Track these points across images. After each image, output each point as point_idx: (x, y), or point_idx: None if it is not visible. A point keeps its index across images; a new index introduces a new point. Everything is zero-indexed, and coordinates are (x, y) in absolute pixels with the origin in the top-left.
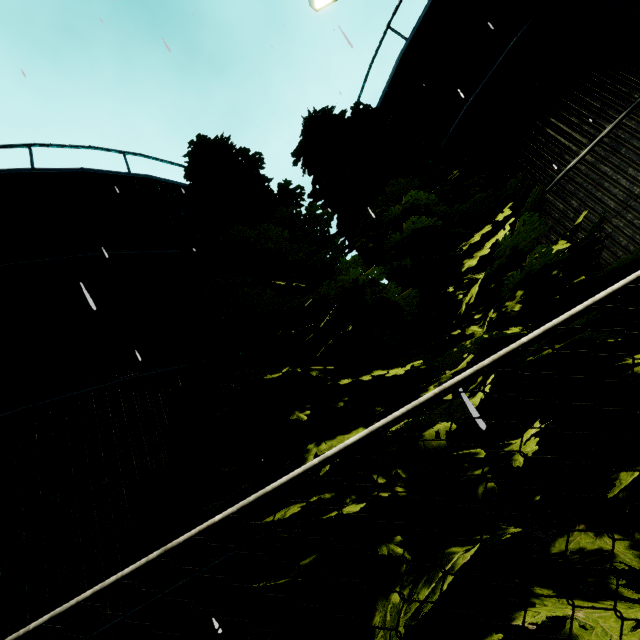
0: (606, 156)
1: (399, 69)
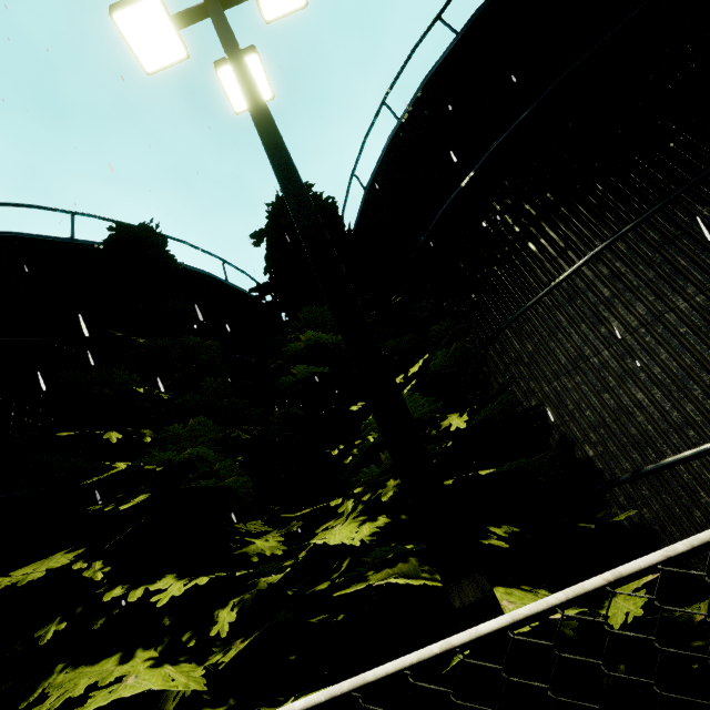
0: (562, 303)
1: (389, 151)
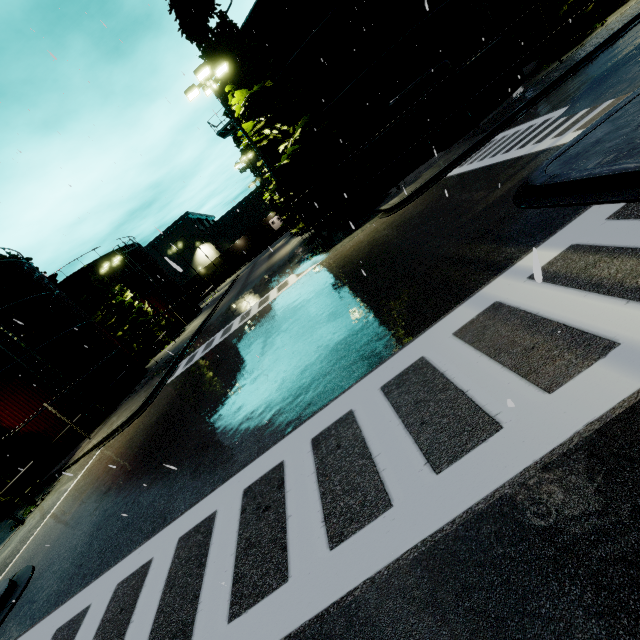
0: None
1: None
